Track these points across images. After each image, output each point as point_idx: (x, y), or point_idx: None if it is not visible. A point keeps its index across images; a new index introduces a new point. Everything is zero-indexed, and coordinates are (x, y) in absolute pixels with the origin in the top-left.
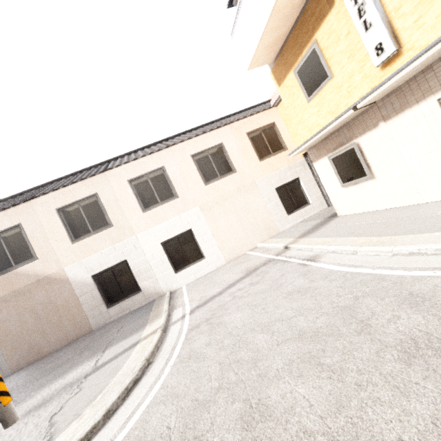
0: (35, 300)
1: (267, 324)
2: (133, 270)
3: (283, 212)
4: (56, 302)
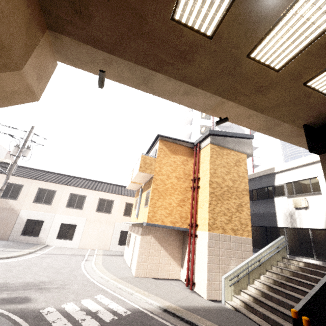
0: (1, 214)
1: (50, 263)
2: (43, 226)
3: (117, 242)
4: (7, 220)
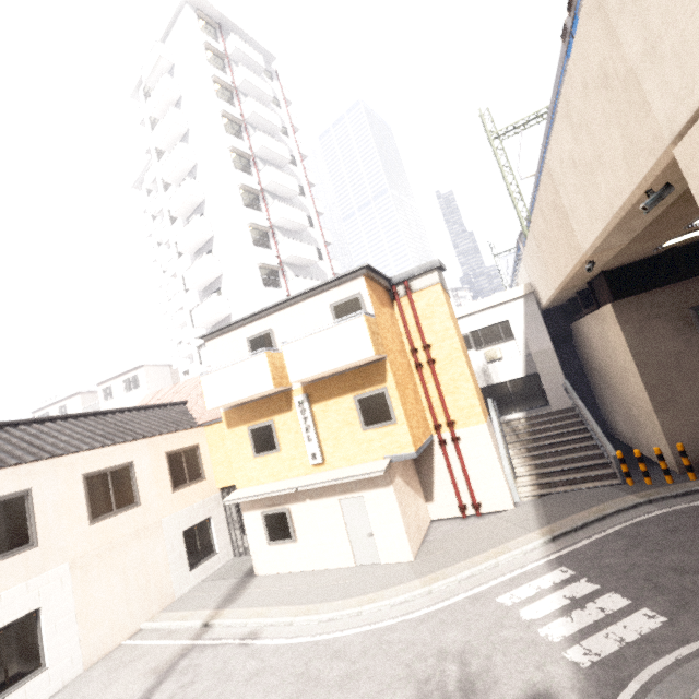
0: None
1: None
2: None
3: (186, 567)
4: None
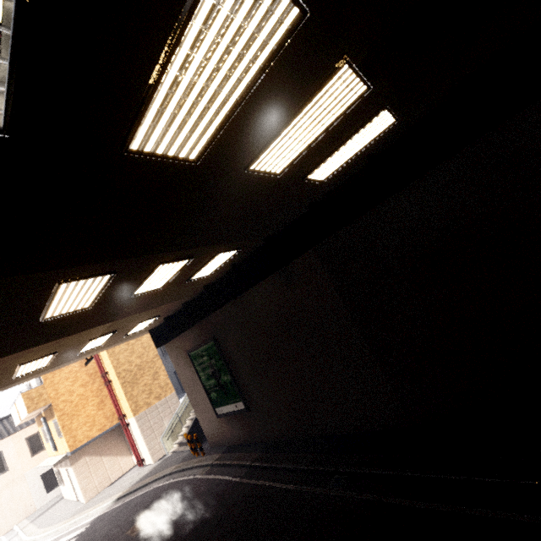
0: None
1: None
2: None
3: (44, 492)
4: None
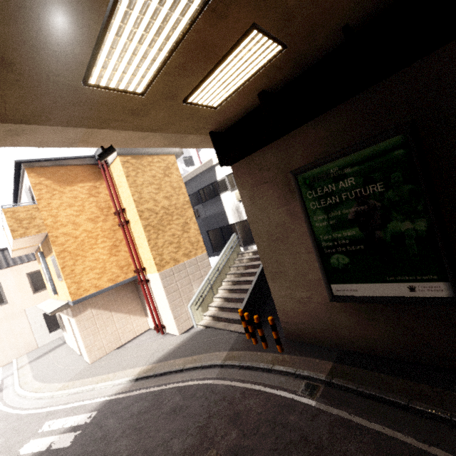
0: None
1: None
2: None
3: (46, 331)
4: None
